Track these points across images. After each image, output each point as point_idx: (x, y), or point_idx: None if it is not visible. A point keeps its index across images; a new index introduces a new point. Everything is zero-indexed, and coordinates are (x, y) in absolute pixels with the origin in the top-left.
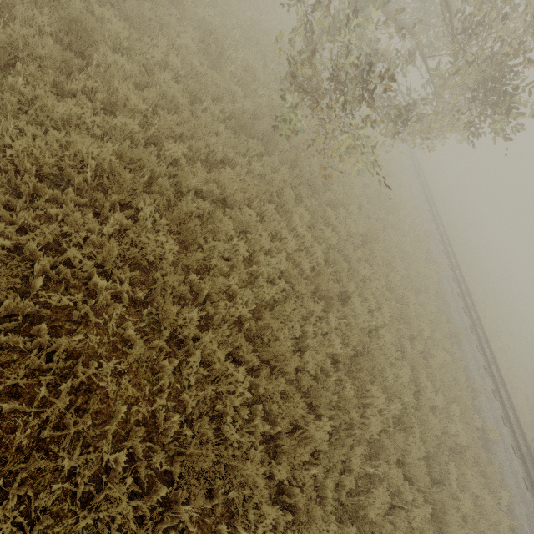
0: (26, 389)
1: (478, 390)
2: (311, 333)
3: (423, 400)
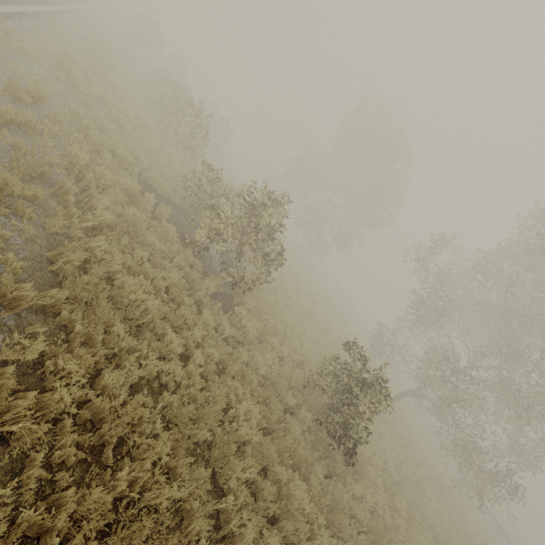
0: None
1: None
2: None
3: None
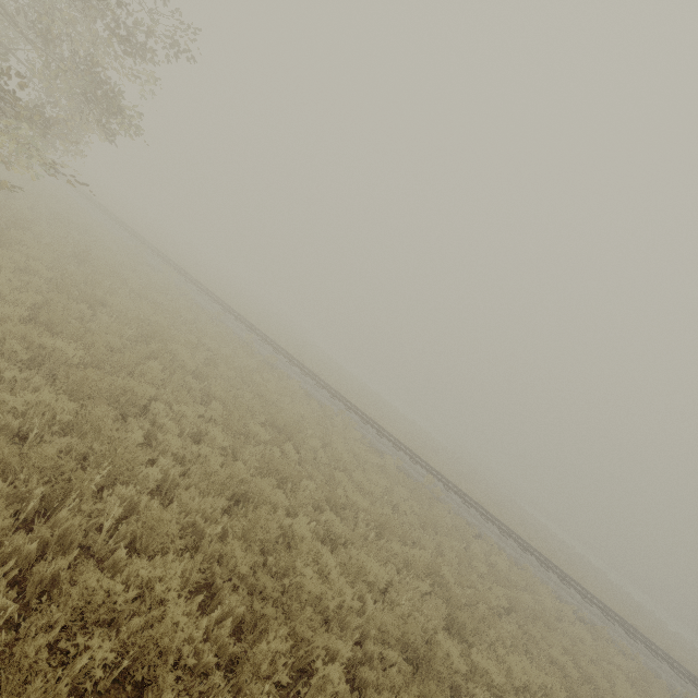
0: None
1: (251, 342)
2: (94, 327)
3: (215, 350)
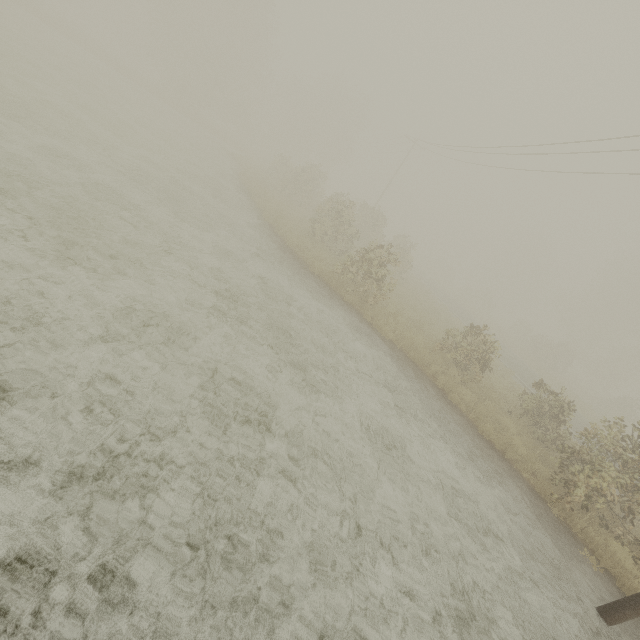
0: None
1: None
2: None
3: None
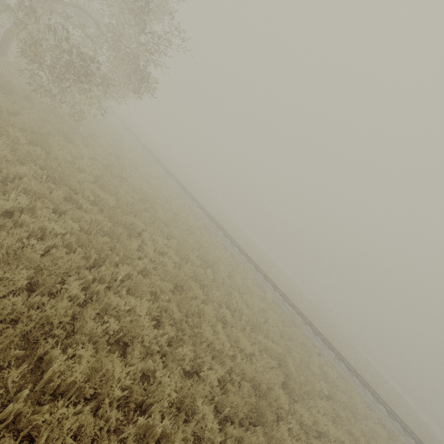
0: (46, 192)
1: (197, 213)
2: (121, 191)
3: (177, 213)
